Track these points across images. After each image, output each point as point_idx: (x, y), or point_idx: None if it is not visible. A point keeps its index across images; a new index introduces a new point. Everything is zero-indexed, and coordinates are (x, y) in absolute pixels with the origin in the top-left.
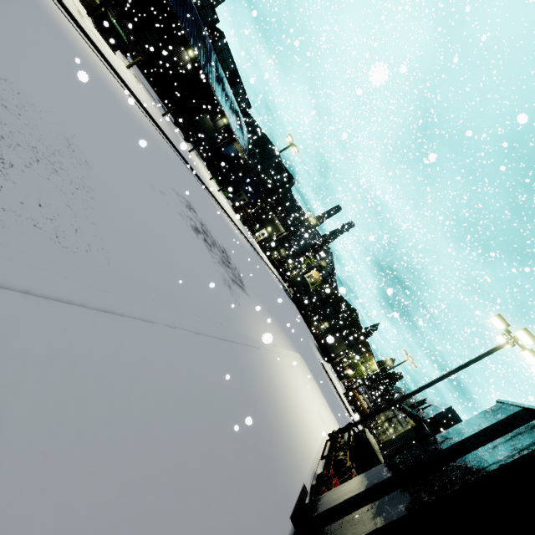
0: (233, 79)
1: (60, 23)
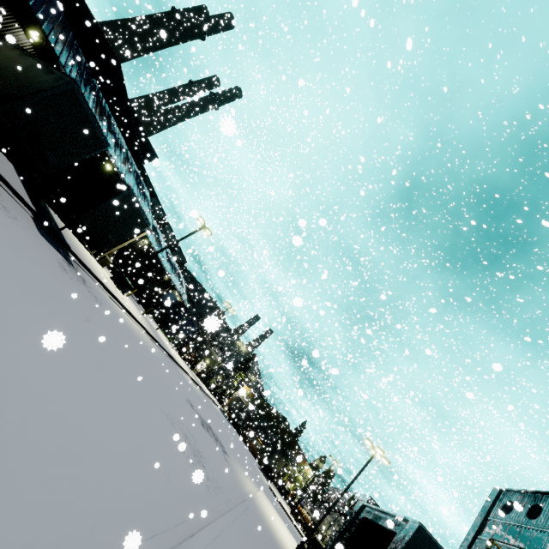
0: (174, 247)
1: (129, 324)
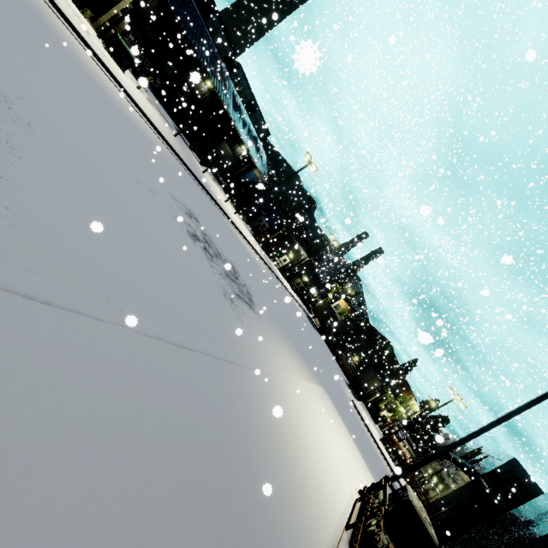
0: (251, 108)
1: (55, 27)
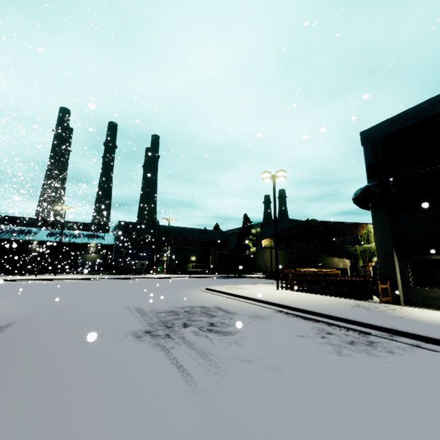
0: (83, 227)
1: None
